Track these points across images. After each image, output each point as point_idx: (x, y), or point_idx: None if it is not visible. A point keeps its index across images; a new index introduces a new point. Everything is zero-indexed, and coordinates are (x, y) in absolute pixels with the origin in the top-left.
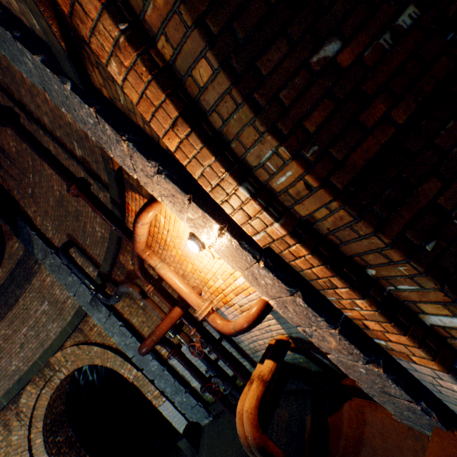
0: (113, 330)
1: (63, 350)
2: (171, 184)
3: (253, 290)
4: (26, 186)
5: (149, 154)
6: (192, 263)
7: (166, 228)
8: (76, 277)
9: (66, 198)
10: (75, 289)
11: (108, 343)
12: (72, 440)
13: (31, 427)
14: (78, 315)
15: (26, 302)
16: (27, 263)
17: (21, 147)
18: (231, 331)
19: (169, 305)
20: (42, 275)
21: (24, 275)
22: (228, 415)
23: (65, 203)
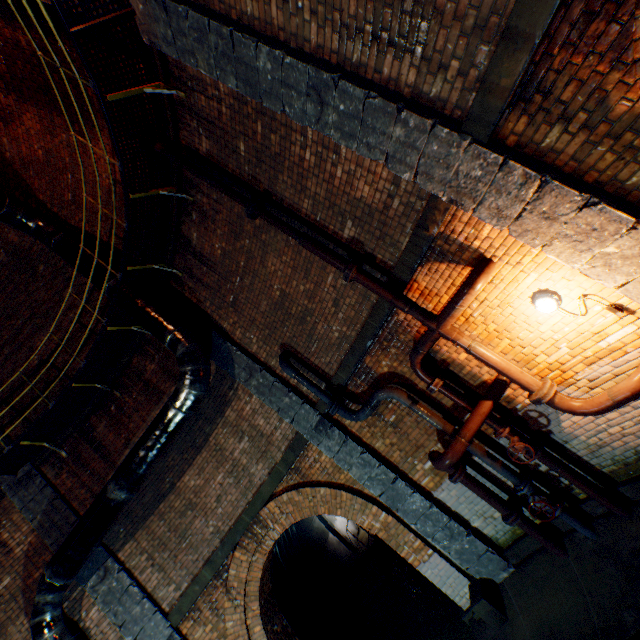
0: (349, 461)
1: (276, 499)
2: (607, 214)
3: (635, 345)
4: (225, 293)
5: (577, 189)
6: (511, 337)
7: (479, 298)
8: (295, 396)
9: (290, 298)
10: (292, 413)
11: (336, 483)
12: (289, 632)
13: (245, 609)
14: (293, 448)
15: (219, 440)
16: (218, 390)
17: (233, 247)
18: (603, 405)
19: (463, 403)
20: (239, 403)
21: (214, 406)
22: (545, 558)
23: (286, 305)
